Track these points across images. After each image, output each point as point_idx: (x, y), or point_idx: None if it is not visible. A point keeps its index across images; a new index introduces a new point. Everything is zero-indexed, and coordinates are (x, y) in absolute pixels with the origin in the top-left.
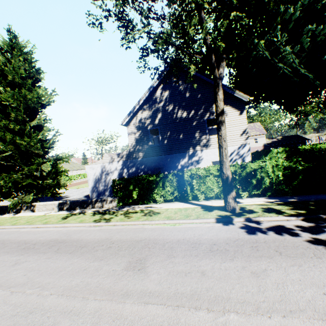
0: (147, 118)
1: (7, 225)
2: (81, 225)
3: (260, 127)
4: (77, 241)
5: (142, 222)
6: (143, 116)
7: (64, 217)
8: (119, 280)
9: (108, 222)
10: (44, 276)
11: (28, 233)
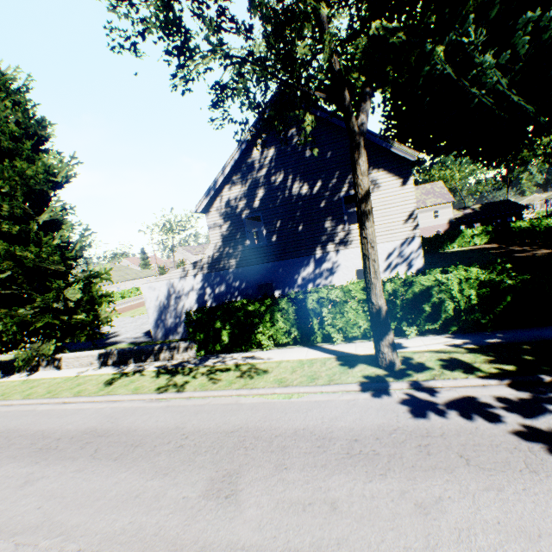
0: (240, 199)
1: (15, 398)
2: (136, 398)
3: (442, 190)
4: (127, 432)
5: (237, 392)
6: (232, 196)
7: (109, 380)
8: (193, 521)
9: (180, 392)
10: (70, 511)
11: (49, 415)
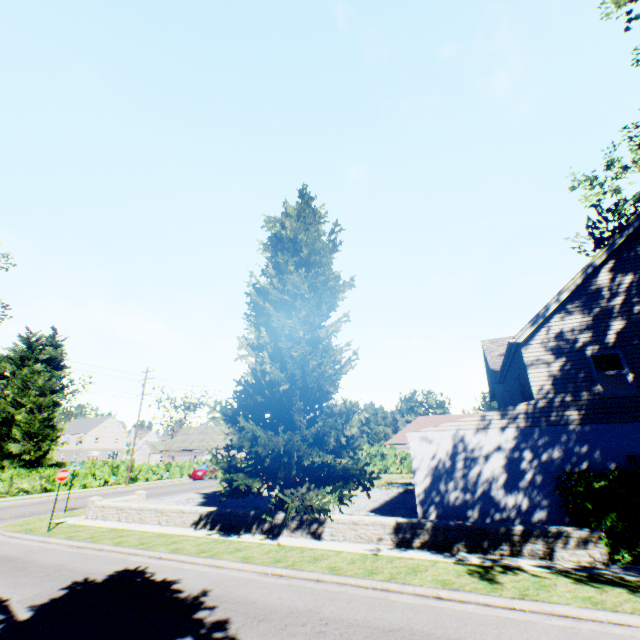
0: (579, 331)
1: (316, 570)
2: (631, 620)
3: None
4: None
5: None
6: (566, 326)
7: (473, 572)
8: None
9: None
10: None
11: (449, 616)
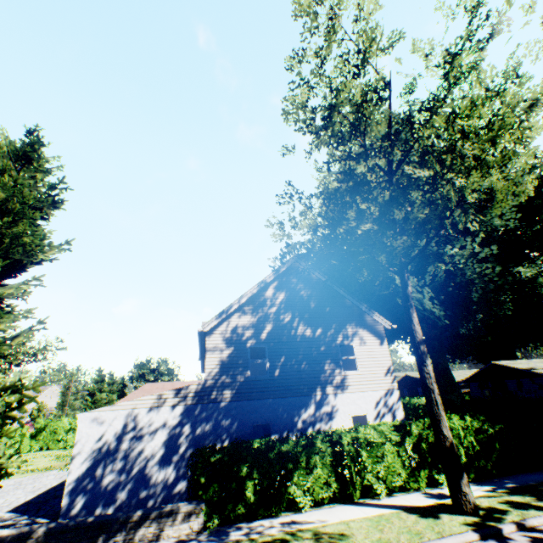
0: (248, 327)
1: None
2: None
3: None
4: None
5: None
6: (241, 323)
7: None
8: None
9: None
10: None
11: None
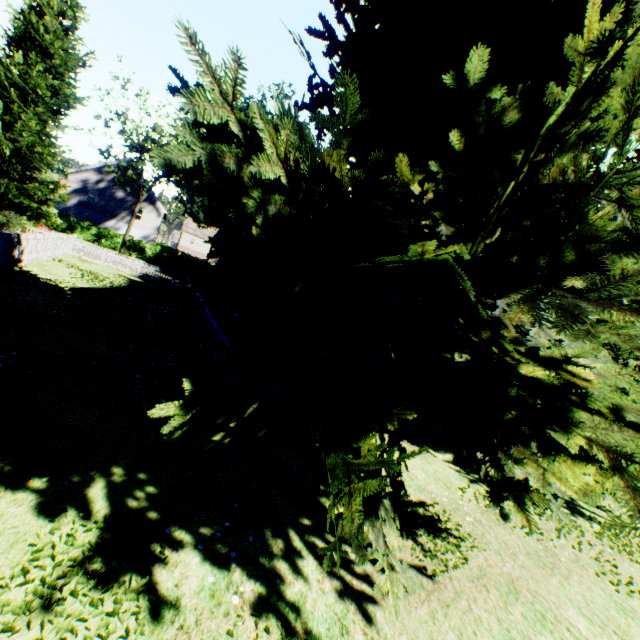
0: (93, 181)
1: None
2: None
3: None
4: None
5: None
6: (90, 177)
7: None
8: None
9: None
10: None
11: None
